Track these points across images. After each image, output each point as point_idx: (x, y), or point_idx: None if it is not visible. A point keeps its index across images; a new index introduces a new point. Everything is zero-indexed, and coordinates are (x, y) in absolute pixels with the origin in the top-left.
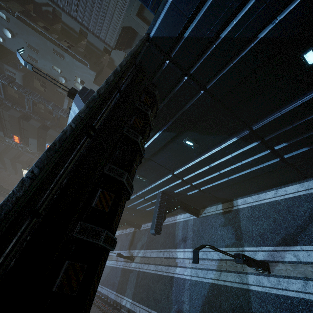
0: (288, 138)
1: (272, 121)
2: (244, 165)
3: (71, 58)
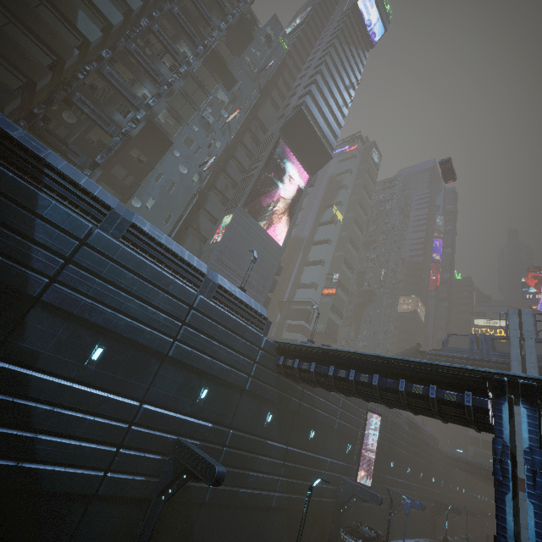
0: (289, 474)
1: (295, 451)
2: (263, 479)
3: (167, 232)
